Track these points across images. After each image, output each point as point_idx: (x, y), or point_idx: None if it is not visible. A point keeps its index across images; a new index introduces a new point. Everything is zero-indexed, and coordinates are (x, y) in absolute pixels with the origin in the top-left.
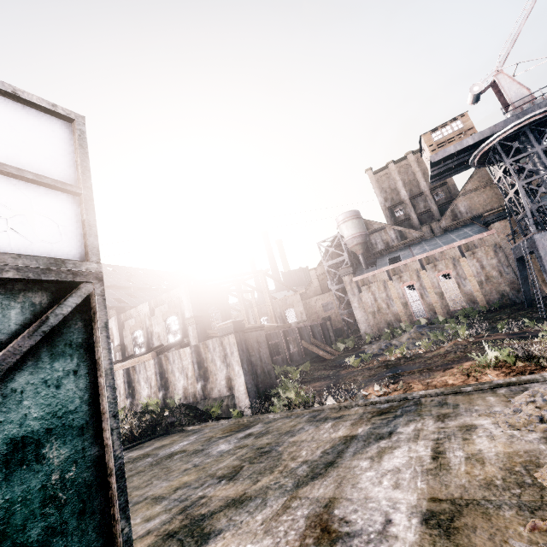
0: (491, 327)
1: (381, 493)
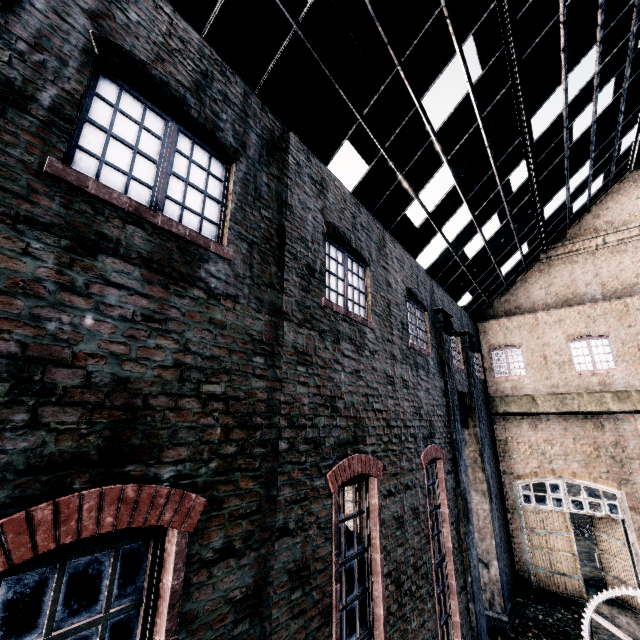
0: None
1: None
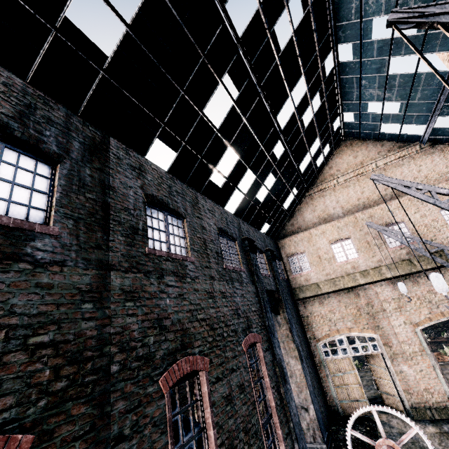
0: (434, 332)
1: None
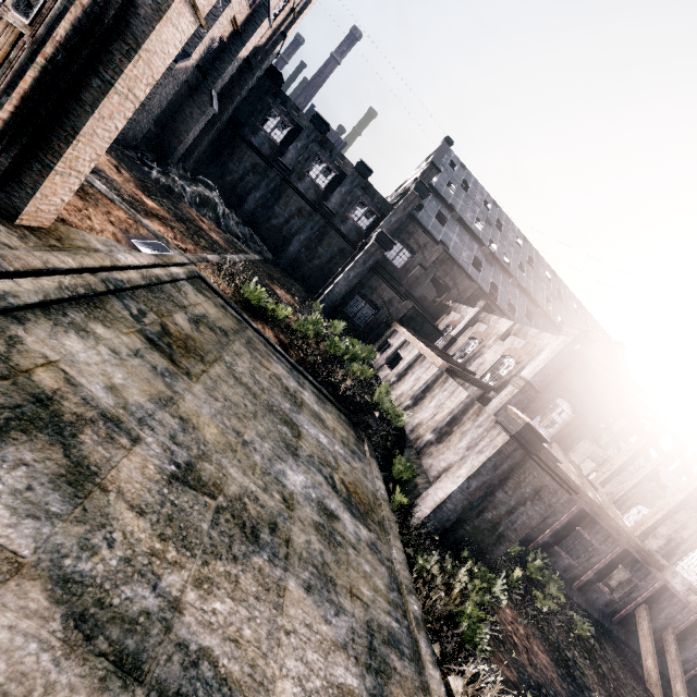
0: None
1: None
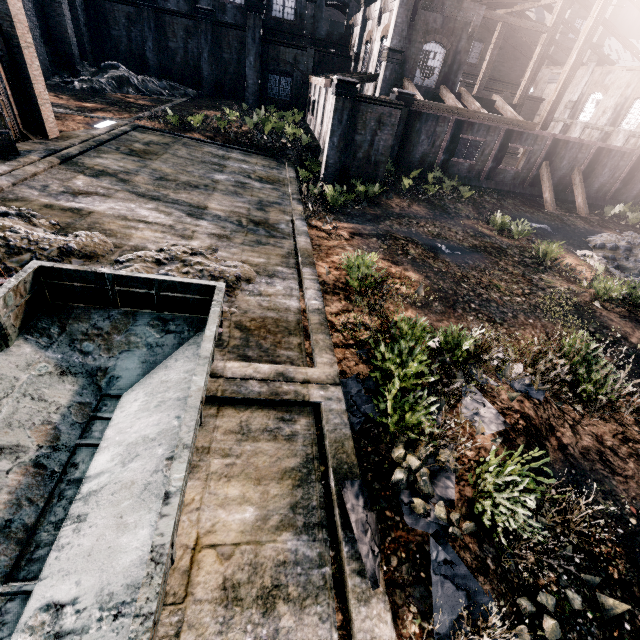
0: None
1: (107, 205)
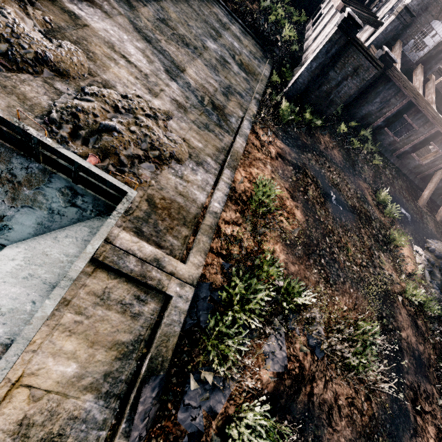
0: None
1: (104, 25)
